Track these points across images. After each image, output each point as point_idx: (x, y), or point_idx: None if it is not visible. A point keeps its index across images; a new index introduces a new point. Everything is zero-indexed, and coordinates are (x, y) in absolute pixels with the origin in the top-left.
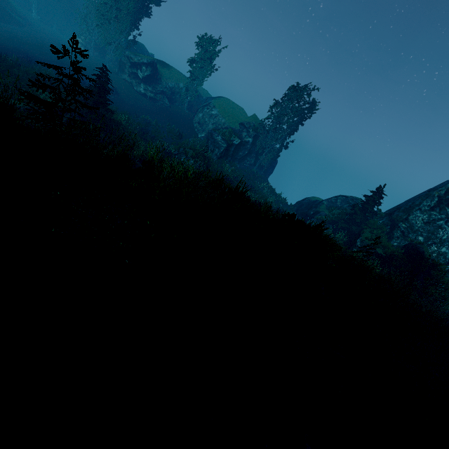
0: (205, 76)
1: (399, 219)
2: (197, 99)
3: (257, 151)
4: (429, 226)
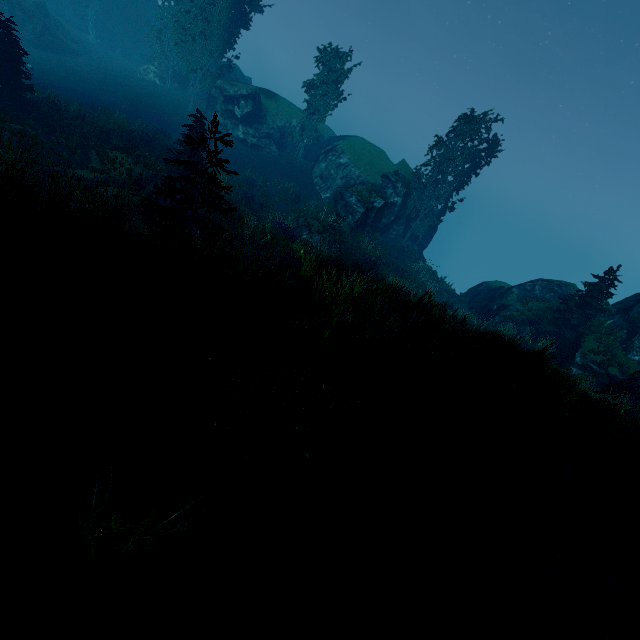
0: (329, 107)
1: None
2: (316, 142)
3: (407, 215)
4: None
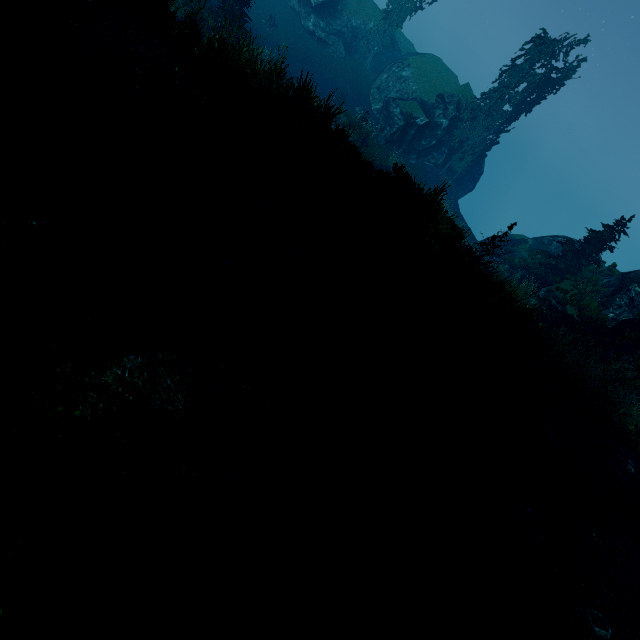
0: (410, 12)
1: (635, 280)
2: (390, 54)
3: (452, 144)
4: None
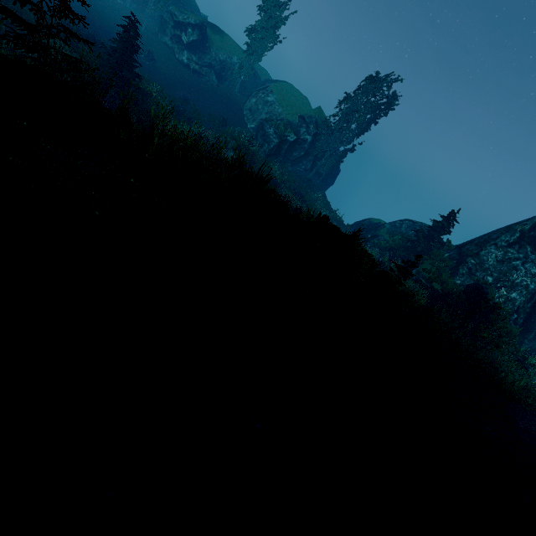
0: (266, 50)
1: (469, 254)
2: (253, 81)
3: (316, 153)
4: (502, 266)
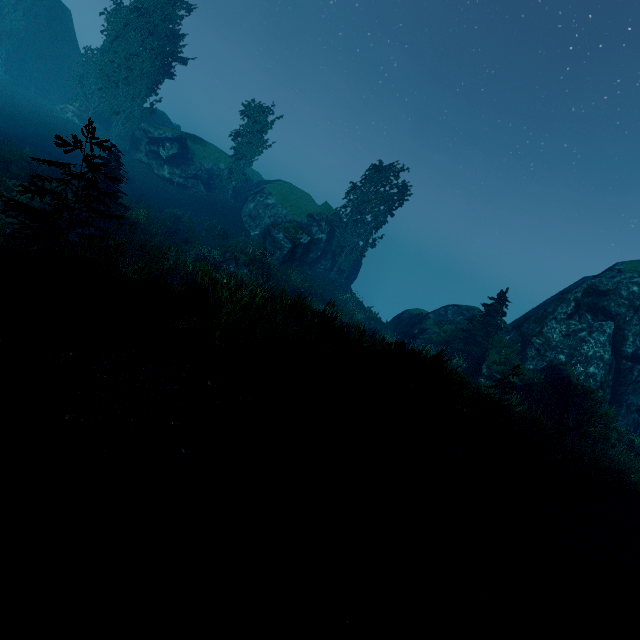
0: (256, 153)
1: (531, 333)
2: (245, 184)
3: (333, 250)
4: (570, 340)
